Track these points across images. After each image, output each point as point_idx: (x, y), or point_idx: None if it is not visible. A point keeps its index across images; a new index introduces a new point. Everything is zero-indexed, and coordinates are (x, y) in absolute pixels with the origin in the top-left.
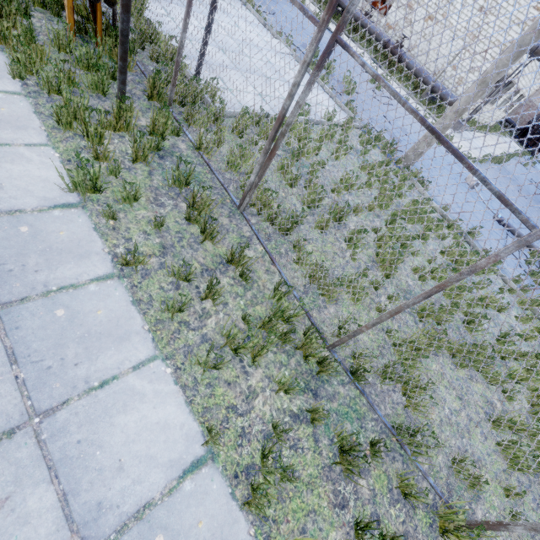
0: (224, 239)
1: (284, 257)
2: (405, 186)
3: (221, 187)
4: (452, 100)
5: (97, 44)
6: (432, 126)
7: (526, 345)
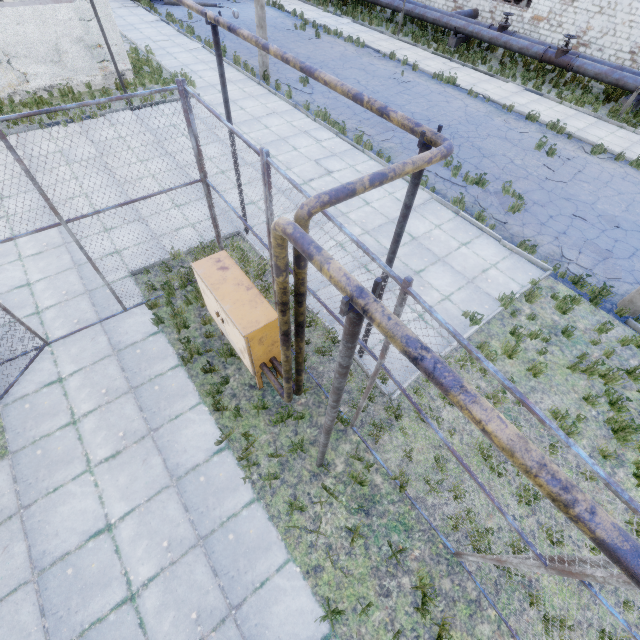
0: (454, 616)
1: (521, 616)
2: None
3: (428, 526)
4: None
5: (277, 376)
6: None
7: None
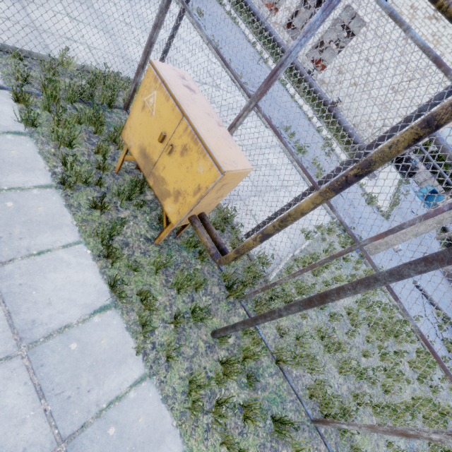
0: None
1: None
2: None
3: (295, 396)
4: None
5: (176, 236)
6: None
7: None
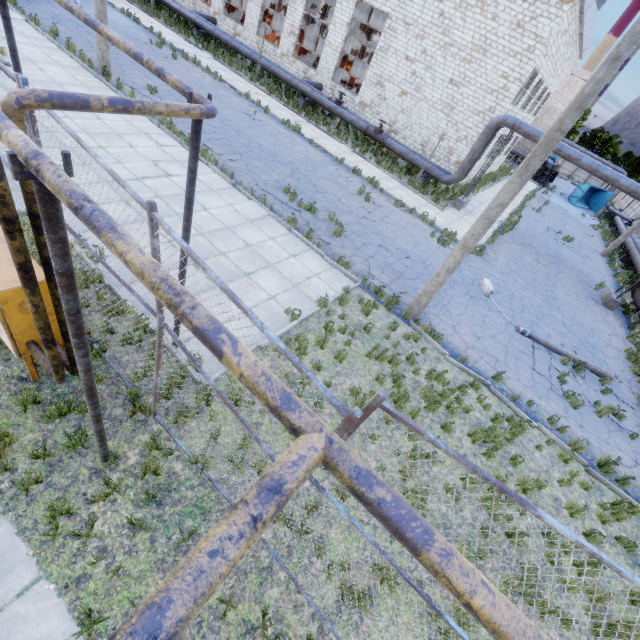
0: (244, 589)
1: (309, 571)
2: (401, 604)
3: (228, 505)
4: (447, 180)
5: (63, 366)
6: (408, 581)
7: (574, 518)
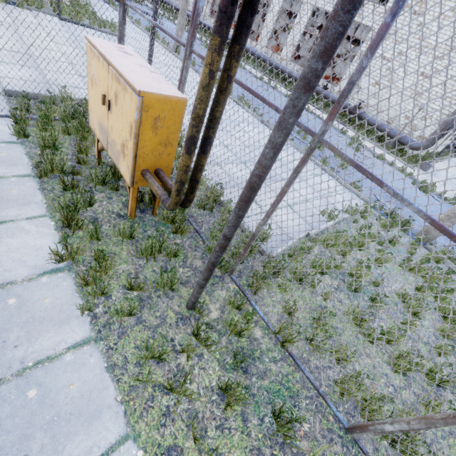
0: None
1: None
2: None
3: (315, 392)
4: (416, 146)
5: (153, 212)
6: None
7: None
